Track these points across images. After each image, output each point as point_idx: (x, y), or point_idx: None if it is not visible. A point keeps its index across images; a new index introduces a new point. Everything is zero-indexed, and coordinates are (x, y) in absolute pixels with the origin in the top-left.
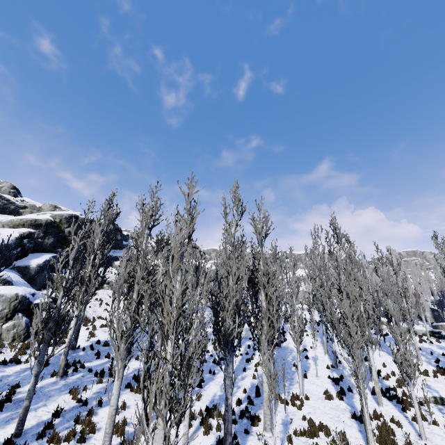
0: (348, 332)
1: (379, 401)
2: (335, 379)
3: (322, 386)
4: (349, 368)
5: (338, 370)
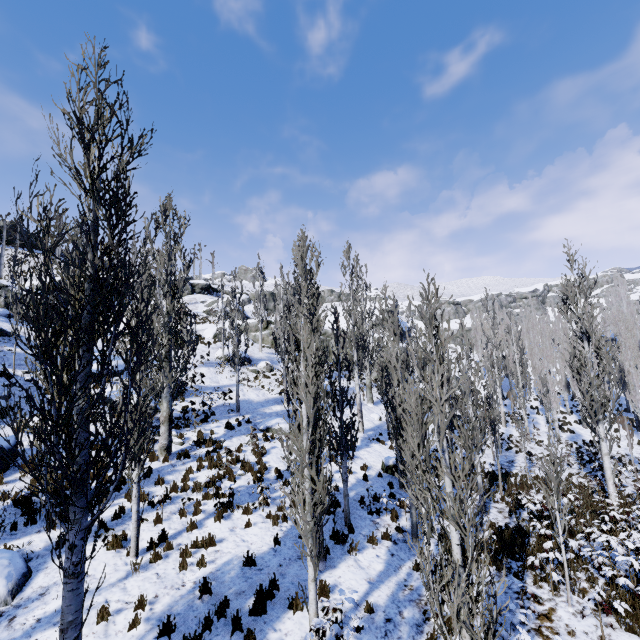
0: None
1: None
2: None
3: None
4: None
5: None
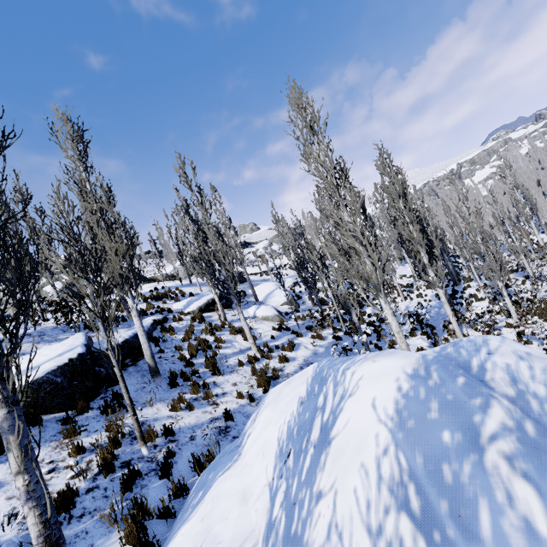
0: None
1: None
2: None
3: None
4: None
5: None
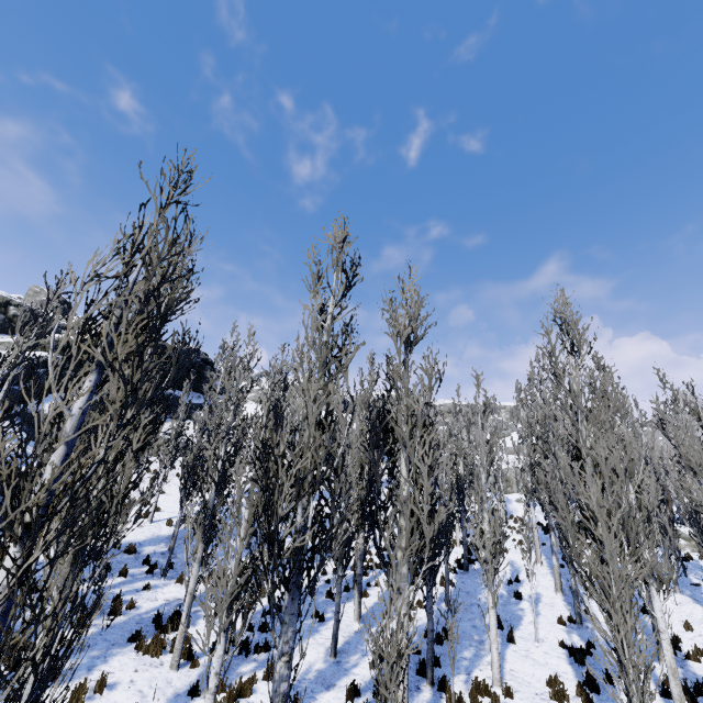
0: (597, 555)
1: None
2: (575, 650)
3: (545, 666)
4: (607, 625)
5: (584, 630)
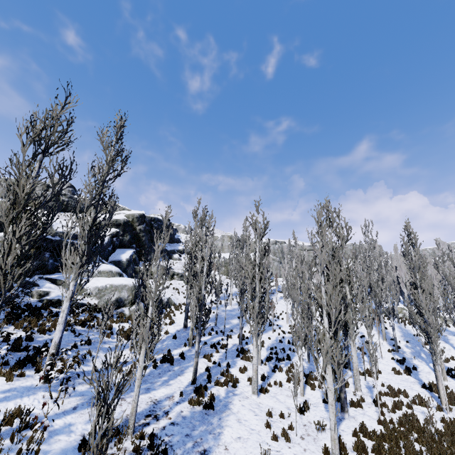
0: (424, 320)
1: (444, 377)
2: (399, 360)
3: (388, 365)
4: (409, 352)
5: (399, 354)
